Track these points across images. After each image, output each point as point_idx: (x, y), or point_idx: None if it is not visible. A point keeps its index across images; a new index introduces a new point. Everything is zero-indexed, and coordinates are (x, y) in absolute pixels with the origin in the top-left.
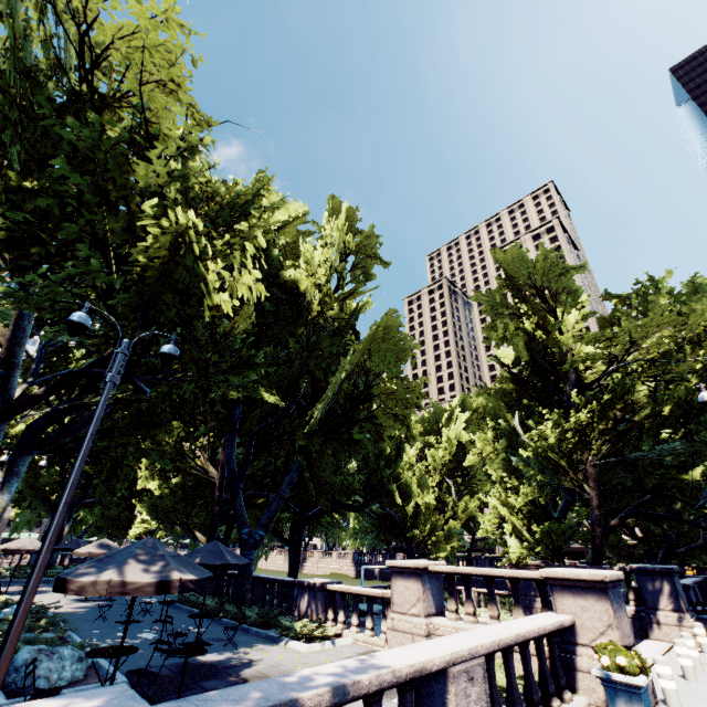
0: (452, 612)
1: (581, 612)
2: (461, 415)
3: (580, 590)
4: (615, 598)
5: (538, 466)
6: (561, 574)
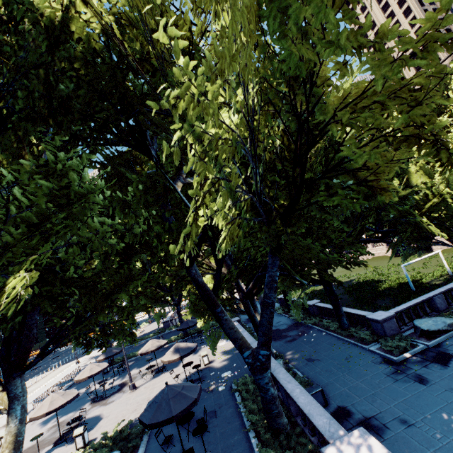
0: None
1: None
2: None
3: None
4: None
5: None
6: None
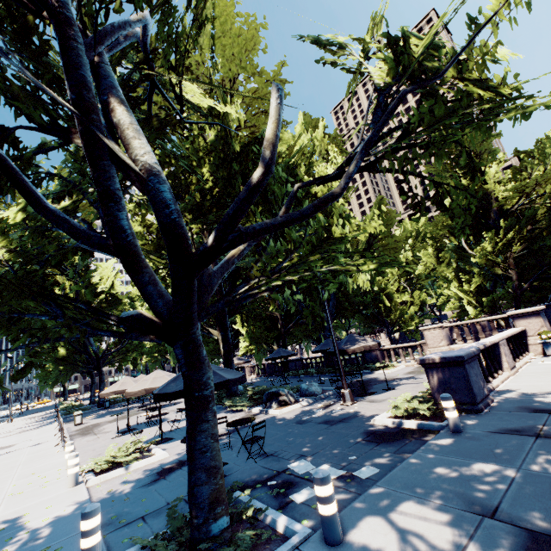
0: (459, 341)
1: (528, 324)
2: None
3: (527, 316)
4: (543, 316)
5: (482, 266)
6: (517, 312)
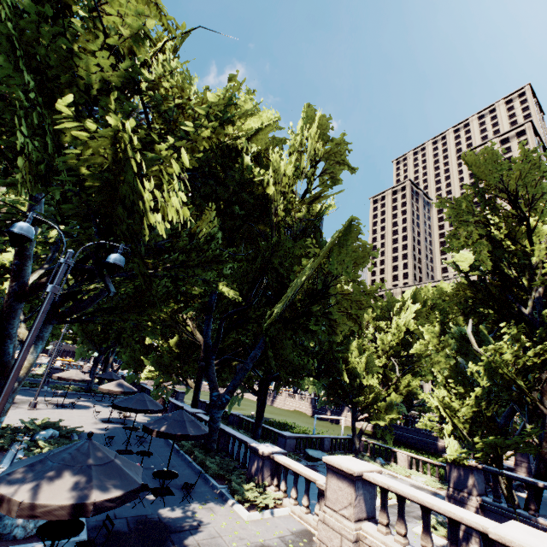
0: (382, 525)
1: None
2: (411, 306)
3: None
4: None
5: (489, 379)
6: (518, 546)
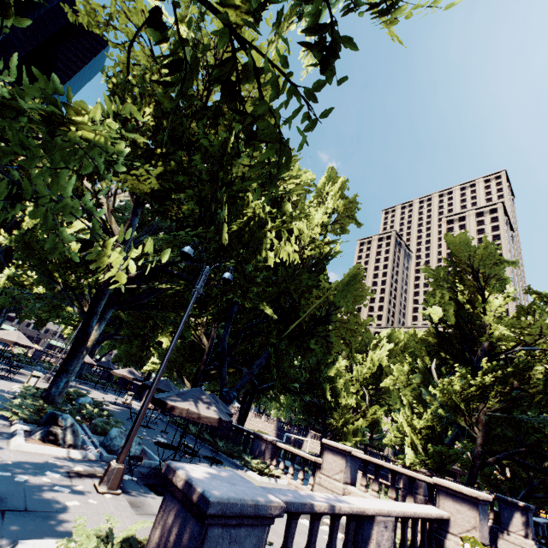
0: (362, 486)
1: (456, 513)
2: (386, 345)
3: (459, 499)
4: (483, 511)
5: (443, 404)
6: (448, 485)
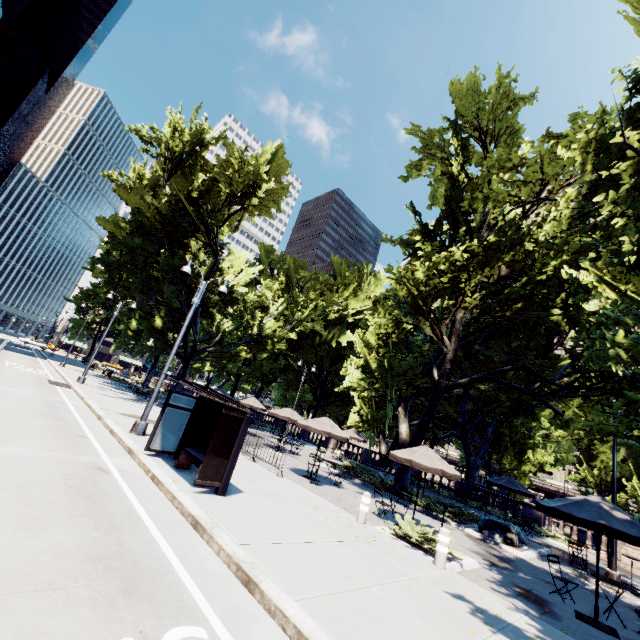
0: None
1: None
2: None
3: None
4: None
5: None
6: None
